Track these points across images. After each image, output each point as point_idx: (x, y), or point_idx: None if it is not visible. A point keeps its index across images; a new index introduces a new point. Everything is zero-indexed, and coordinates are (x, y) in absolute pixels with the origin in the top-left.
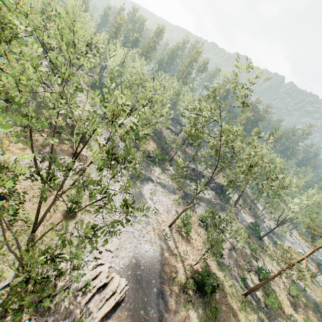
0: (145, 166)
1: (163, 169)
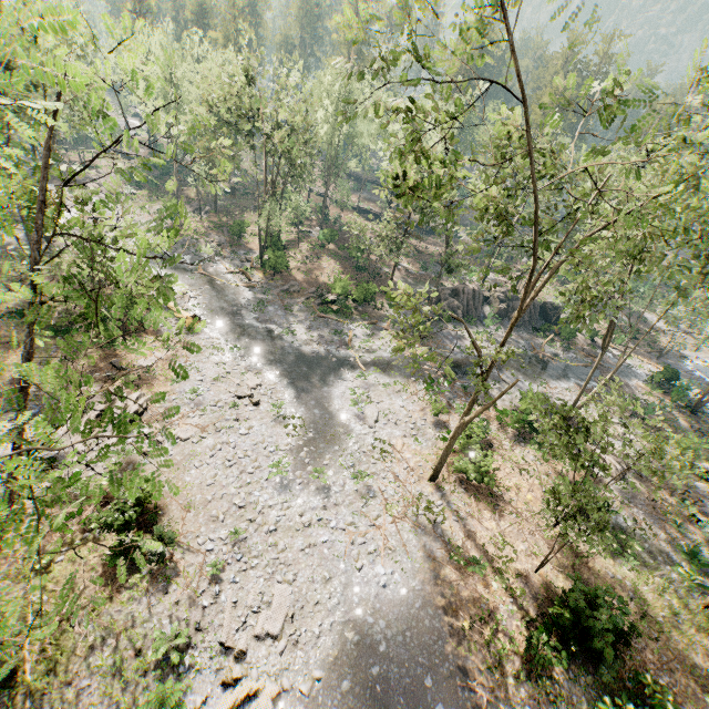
0: (323, 331)
1: (374, 322)
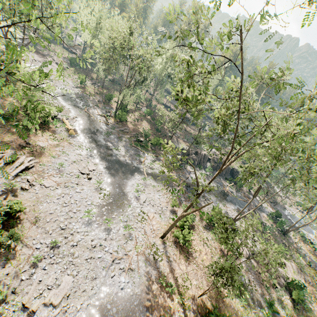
0: (133, 153)
1: (157, 156)
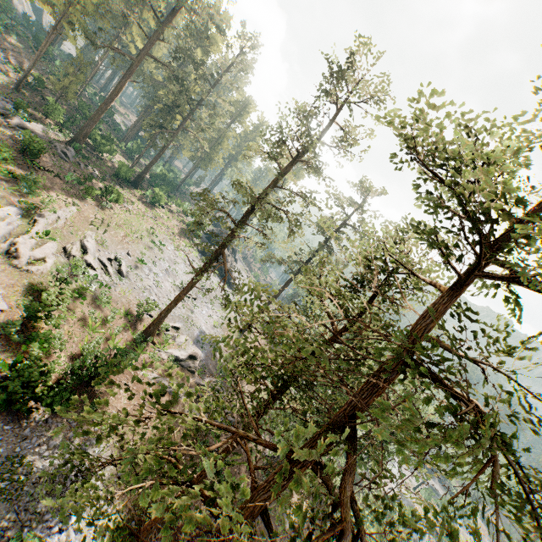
0: None
1: None
